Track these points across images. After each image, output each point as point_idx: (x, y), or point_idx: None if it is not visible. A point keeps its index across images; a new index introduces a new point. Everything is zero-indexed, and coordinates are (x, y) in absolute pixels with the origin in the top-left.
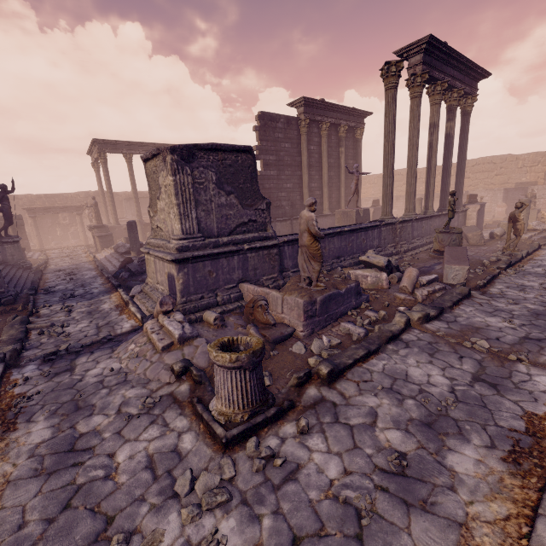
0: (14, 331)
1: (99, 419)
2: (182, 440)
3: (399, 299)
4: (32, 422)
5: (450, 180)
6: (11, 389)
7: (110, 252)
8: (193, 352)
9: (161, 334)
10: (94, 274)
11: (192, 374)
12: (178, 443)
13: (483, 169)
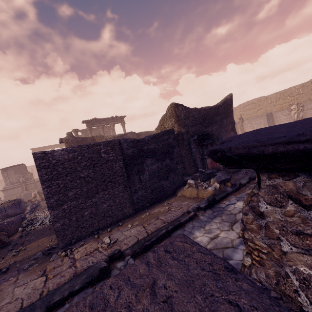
0: None
1: None
2: None
3: None
4: None
5: None
6: None
7: None
8: None
9: None
10: None
11: None
12: None
13: None
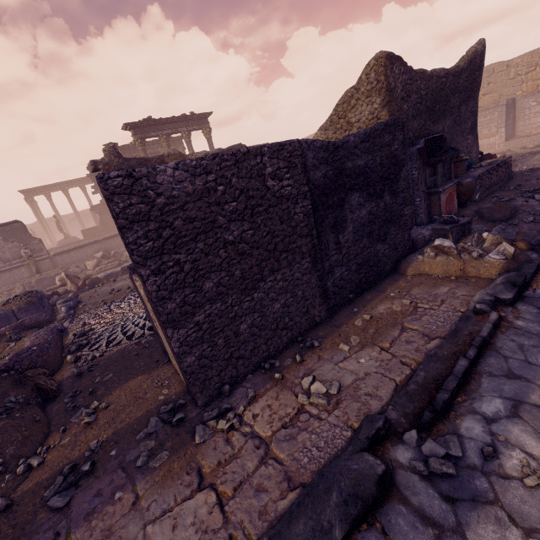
0: None
1: None
2: None
3: (88, 273)
4: None
5: None
6: None
7: None
8: None
9: None
10: None
11: None
12: None
13: None
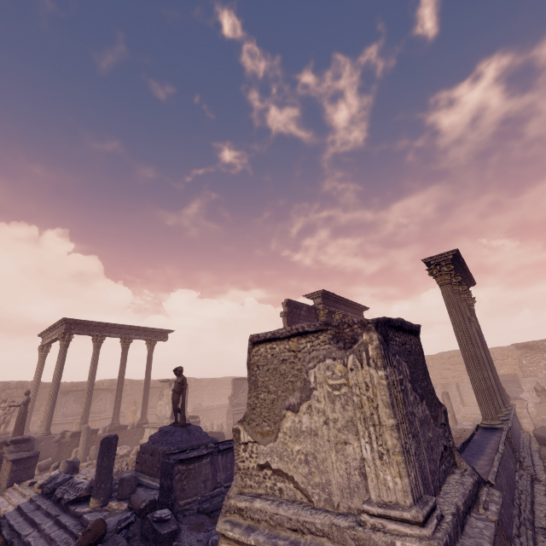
0: None
1: None
2: None
3: None
4: None
5: (432, 371)
6: None
7: (31, 496)
8: None
9: None
10: None
11: None
12: None
13: (459, 361)
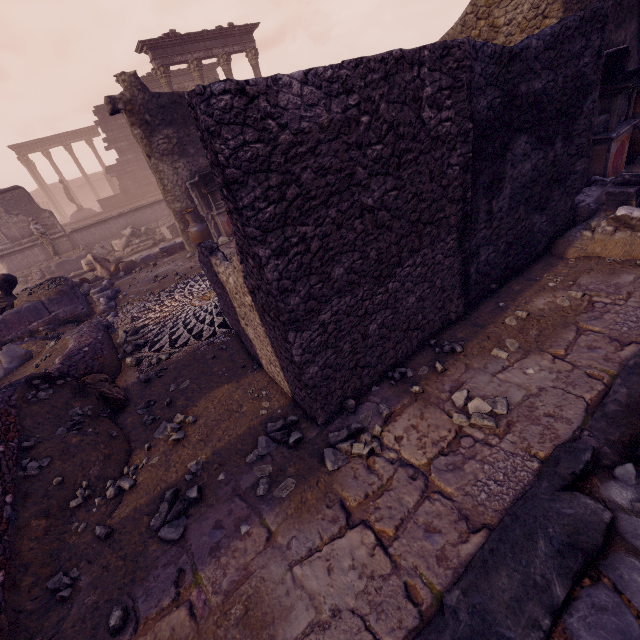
0: None
1: None
2: None
3: (117, 256)
4: None
5: None
6: None
7: None
8: None
9: None
10: None
11: None
12: None
13: None
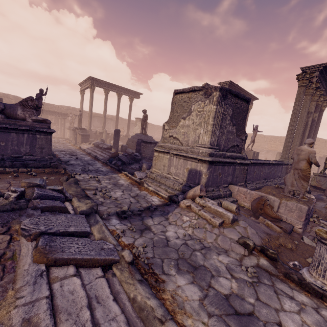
0: (74, 188)
1: (225, 281)
2: (325, 317)
3: None
4: (169, 275)
5: None
6: (118, 238)
7: (91, 146)
8: (245, 232)
9: (209, 213)
10: (89, 158)
11: (267, 252)
12: (325, 319)
13: None
